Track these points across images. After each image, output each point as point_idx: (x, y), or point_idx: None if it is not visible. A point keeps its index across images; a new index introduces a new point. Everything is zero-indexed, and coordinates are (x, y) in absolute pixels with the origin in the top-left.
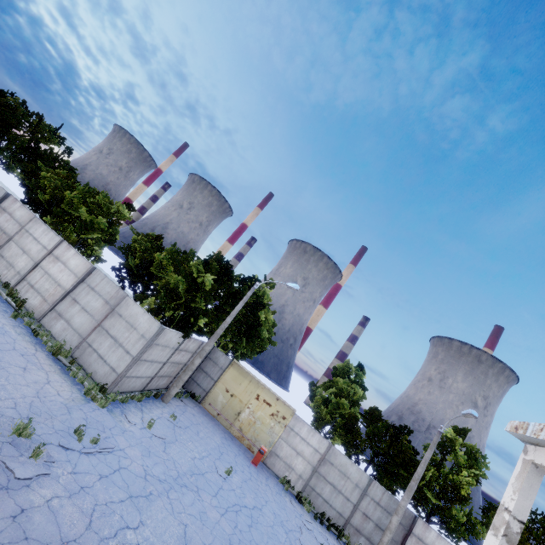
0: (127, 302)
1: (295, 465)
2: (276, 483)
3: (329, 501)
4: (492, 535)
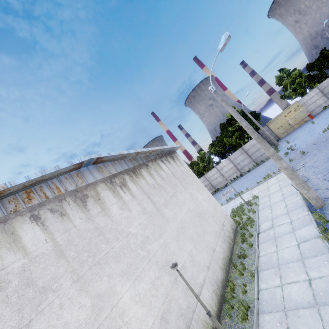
0: (244, 147)
1: (319, 103)
2: (324, 111)
3: None
4: None
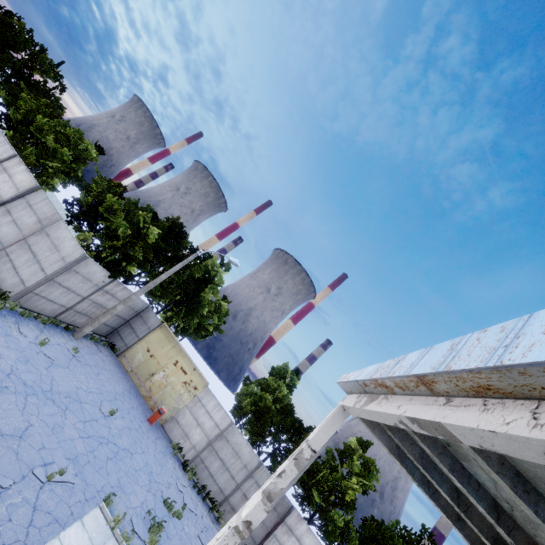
0: (59, 225)
1: (193, 435)
2: (166, 445)
3: (214, 476)
4: (288, 460)
